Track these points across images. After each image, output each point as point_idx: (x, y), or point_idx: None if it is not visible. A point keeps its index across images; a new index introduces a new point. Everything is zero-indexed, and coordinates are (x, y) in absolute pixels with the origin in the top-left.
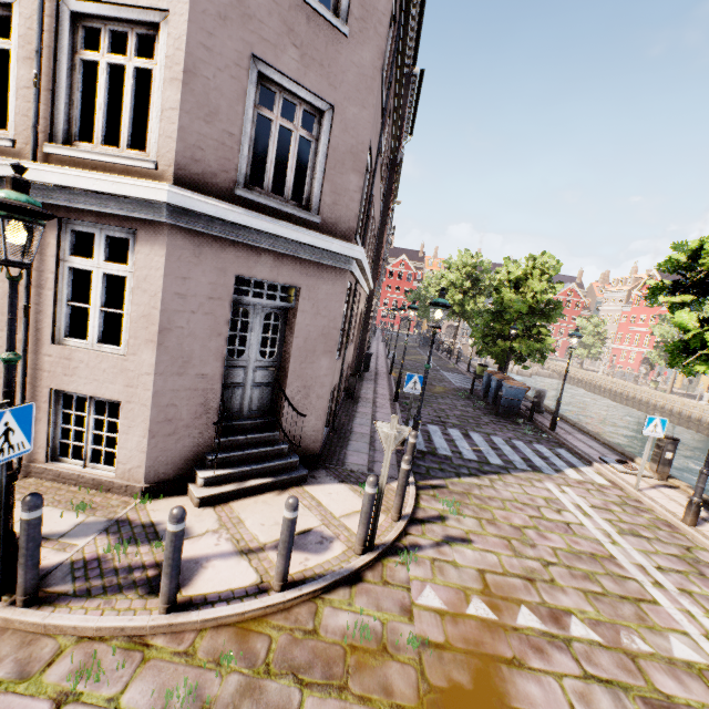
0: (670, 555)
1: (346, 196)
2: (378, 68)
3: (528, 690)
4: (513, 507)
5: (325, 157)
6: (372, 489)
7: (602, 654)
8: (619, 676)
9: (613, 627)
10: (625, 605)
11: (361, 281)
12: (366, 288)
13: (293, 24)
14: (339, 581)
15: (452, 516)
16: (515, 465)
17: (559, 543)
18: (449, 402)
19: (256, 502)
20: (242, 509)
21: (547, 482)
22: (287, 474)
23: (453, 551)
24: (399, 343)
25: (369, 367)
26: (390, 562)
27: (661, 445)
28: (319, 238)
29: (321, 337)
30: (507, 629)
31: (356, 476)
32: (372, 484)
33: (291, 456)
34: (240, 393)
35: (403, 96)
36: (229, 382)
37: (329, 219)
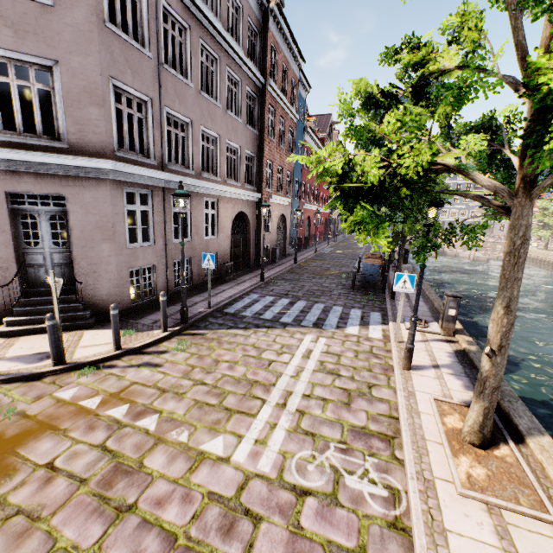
0: (340, 388)
1: (90, 125)
2: (94, 22)
3: (42, 445)
4: (240, 349)
5: (63, 100)
6: (48, 322)
7: (137, 436)
8: (126, 450)
9: (179, 424)
10: (219, 413)
11: (190, 189)
12: (232, 195)
13: (1, 12)
14: (20, 378)
15: (174, 352)
16: (300, 323)
17: (238, 373)
18: (320, 281)
19: (39, 337)
20: (24, 340)
21: (311, 334)
22: (74, 322)
23: (135, 370)
24: (351, 242)
25: (275, 259)
26: (76, 373)
27: (444, 303)
28: (63, 158)
29: (97, 229)
30: (90, 415)
31: (135, 326)
32: (47, 319)
33: (84, 311)
34: (45, 270)
35: (264, 32)
36: (33, 263)
37: (79, 144)
